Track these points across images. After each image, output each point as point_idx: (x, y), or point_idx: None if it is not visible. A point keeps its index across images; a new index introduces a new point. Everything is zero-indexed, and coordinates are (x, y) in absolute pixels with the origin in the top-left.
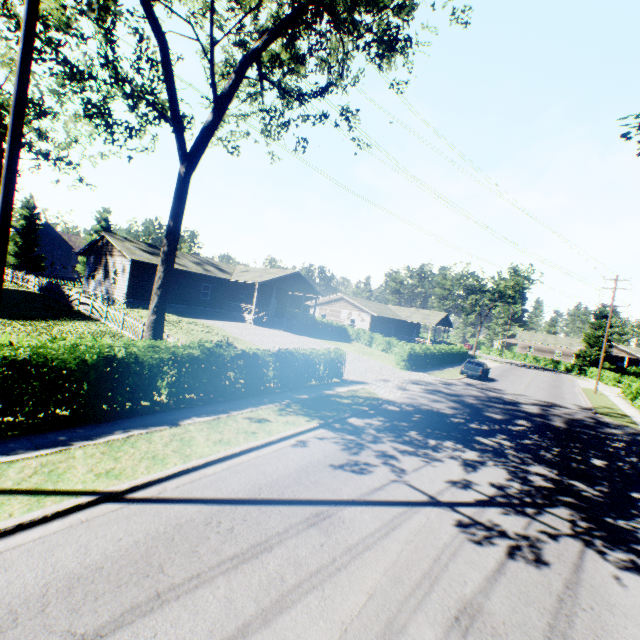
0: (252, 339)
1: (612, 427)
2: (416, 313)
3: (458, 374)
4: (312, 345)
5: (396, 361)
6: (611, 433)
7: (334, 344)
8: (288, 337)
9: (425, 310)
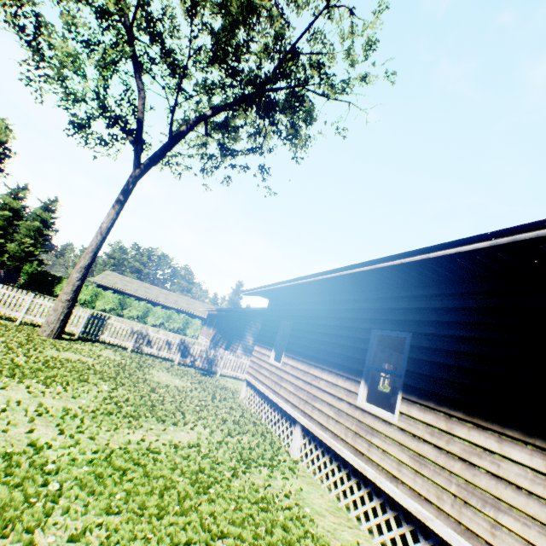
0: None
1: None
2: None
3: None
4: None
5: None
6: None
7: None
8: None
9: None
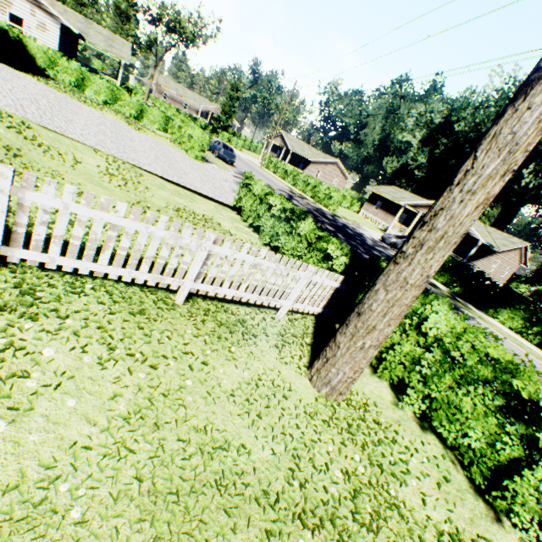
0: (5, 102)
1: (324, 213)
2: (91, 29)
3: (215, 158)
4: (77, 109)
5: (193, 150)
6: (334, 220)
7: (70, 95)
8: (5, 75)
9: (100, 27)
